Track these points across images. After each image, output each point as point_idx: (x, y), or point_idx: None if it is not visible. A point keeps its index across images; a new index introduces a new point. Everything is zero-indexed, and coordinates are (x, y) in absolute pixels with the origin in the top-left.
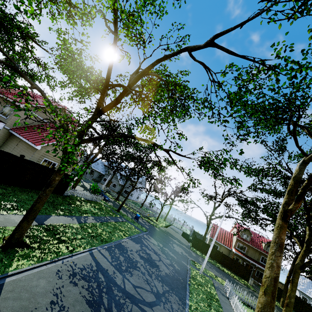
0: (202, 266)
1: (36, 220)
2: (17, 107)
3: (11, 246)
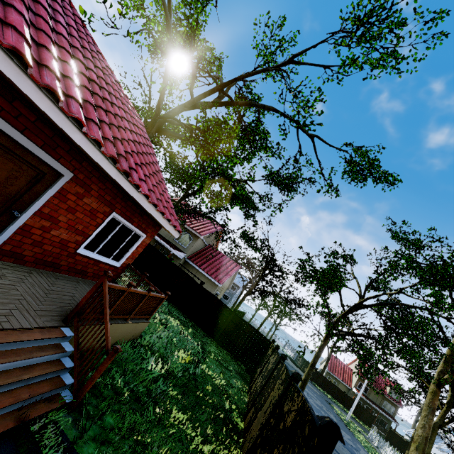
0: (349, 414)
1: None
2: (195, 237)
3: None
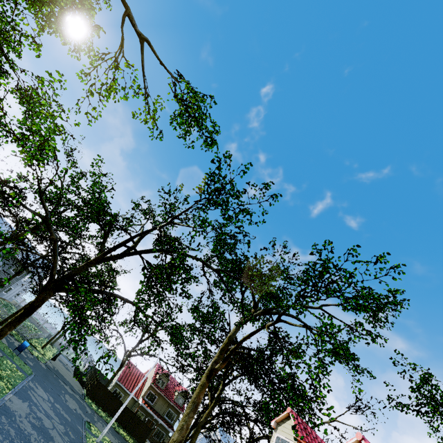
0: (104, 431)
1: None
2: None
3: None
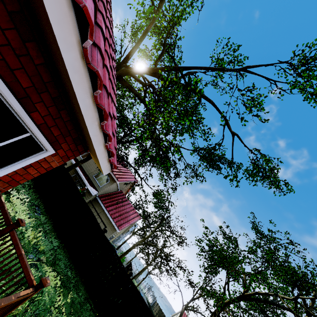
0: None
1: None
2: (112, 180)
3: None
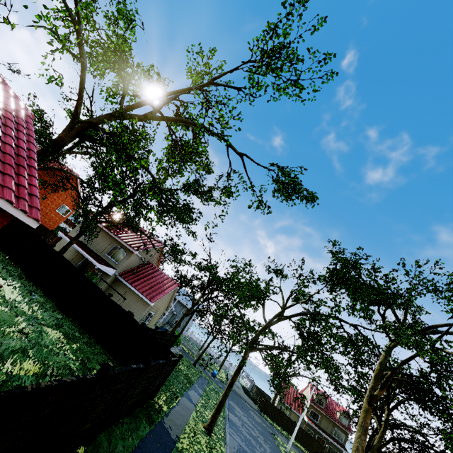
0: (289, 443)
1: (190, 401)
2: (129, 252)
3: (211, 433)
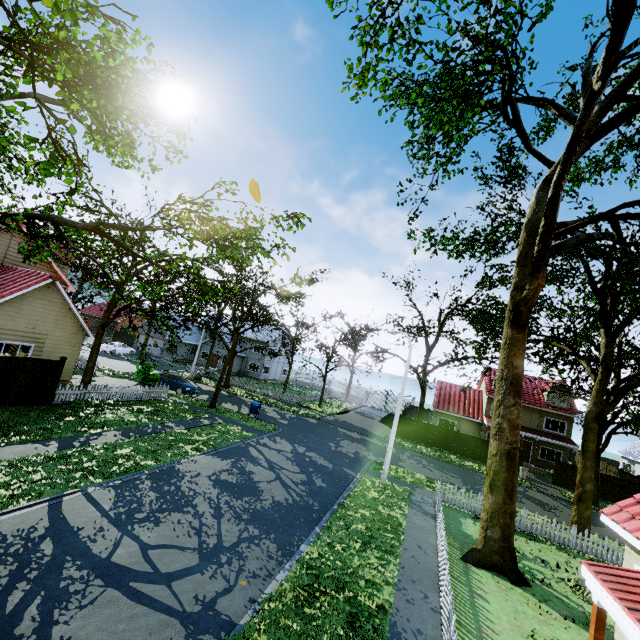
0: (383, 469)
1: None
2: None
3: None
